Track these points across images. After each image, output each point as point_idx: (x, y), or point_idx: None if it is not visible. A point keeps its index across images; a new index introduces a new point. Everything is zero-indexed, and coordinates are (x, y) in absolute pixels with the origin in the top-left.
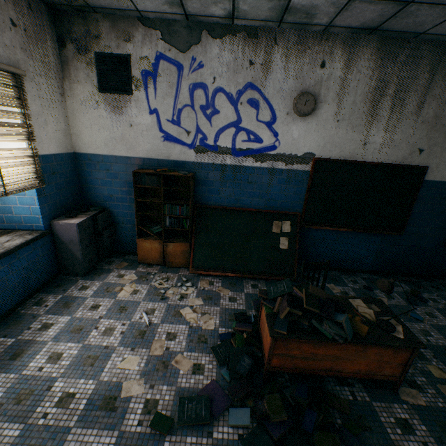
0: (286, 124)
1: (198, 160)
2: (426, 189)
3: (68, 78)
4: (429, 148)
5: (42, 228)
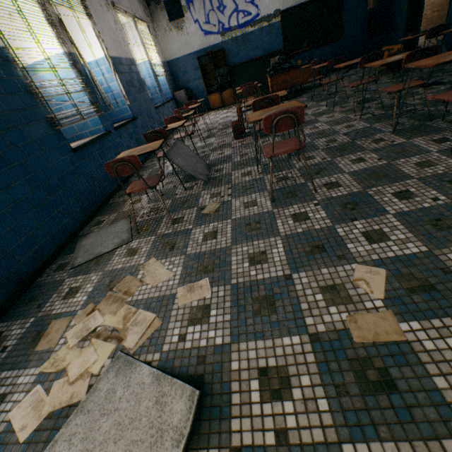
0: None
1: (223, 40)
2: (346, 3)
3: (155, 21)
4: None
5: (171, 97)
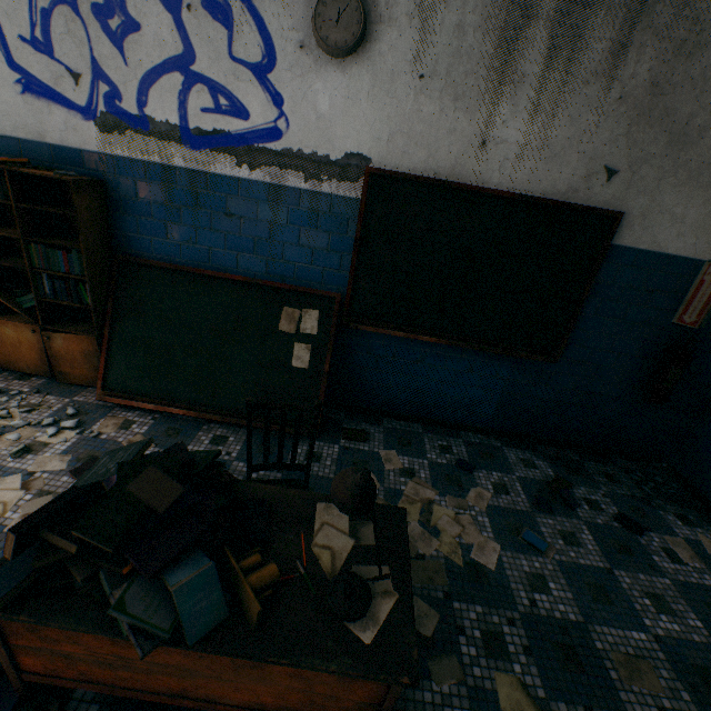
0: (299, 74)
1: (109, 150)
2: (615, 266)
3: None
4: (631, 167)
5: None
